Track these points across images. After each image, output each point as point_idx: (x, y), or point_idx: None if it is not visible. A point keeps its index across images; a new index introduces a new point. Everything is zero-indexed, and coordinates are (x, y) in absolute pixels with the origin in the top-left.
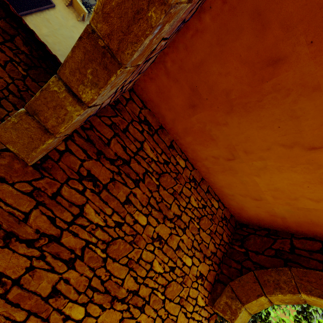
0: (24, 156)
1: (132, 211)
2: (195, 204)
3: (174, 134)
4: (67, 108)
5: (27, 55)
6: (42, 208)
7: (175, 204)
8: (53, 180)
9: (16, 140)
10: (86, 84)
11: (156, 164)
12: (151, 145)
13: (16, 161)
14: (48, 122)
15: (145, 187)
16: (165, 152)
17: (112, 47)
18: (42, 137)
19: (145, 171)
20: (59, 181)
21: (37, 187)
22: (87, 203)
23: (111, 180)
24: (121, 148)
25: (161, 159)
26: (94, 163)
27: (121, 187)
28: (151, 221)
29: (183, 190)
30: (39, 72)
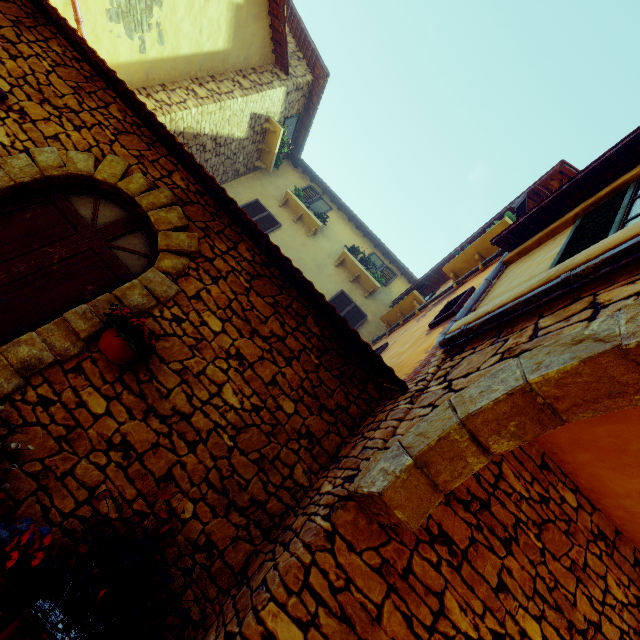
0: (413, 525)
1: (512, 607)
2: (619, 594)
3: (548, 443)
4: (468, 459)
5: (318, 337)
6: (394, 597)
7: (582, 594)
8: (401, 544)
9: (405, 502)
10: (502, 435)
11: (529, 504)
12: (513, 467)
13: (360, 514)
14: (439, 476)
15: (522, 554)
16: (536, 477)
17: (557, 406)
18: (431, 497)
19: (515, 520)
20: (408, 547)
21: (385, 559)
22: (445, 589)
23: (471, 542)
24: (473, 479)
25: (533, 492)
26: (443, 510)
27: (487, 556)
28: (547, 633)
29: (588, 560)
30: (331, 356)
